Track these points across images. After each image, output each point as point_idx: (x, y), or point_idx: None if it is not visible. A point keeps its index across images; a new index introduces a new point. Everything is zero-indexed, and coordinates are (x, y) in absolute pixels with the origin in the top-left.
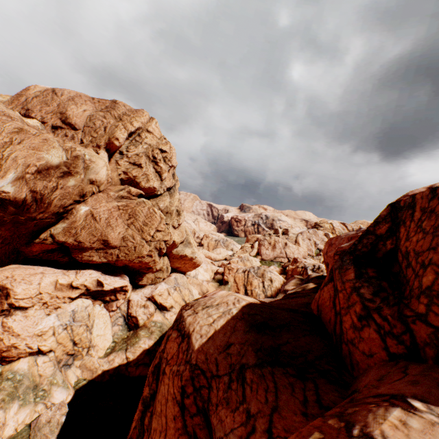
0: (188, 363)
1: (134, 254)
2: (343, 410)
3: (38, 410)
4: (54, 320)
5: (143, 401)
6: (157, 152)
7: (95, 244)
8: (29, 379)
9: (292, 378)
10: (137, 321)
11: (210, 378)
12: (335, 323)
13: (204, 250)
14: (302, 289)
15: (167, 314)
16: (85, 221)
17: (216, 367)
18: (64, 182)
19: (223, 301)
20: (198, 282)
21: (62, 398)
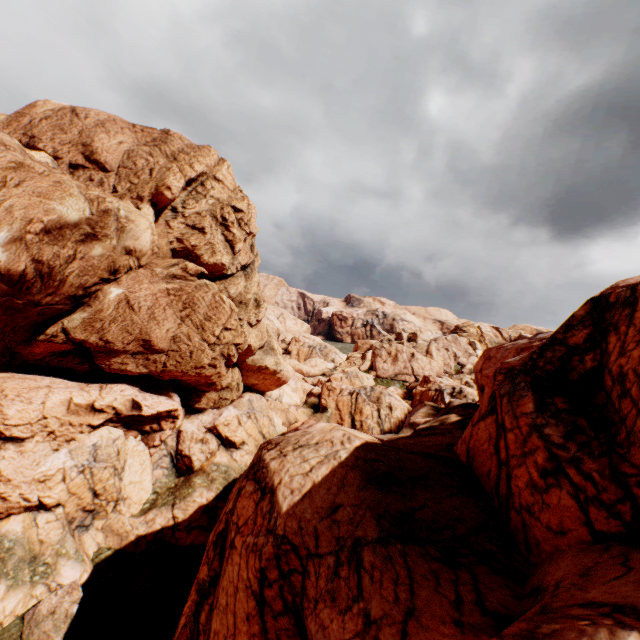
0: (272, 533)
1: (189, 362)
2: (533, 627)
3: (36, 594)
4: (65, 459)
5: (198, 587)
6: (228, 211)
7: (131, 346)
8: (23, 547)
9: (436, 563)
10: (191, 462)
11: (306, 558)
12: (499, 478)
13: (293, 360)
14: (440, 422)
15: (235, 453)
16: (116, 310)
17: (315, 541)
18: (86, 249)
19: (325, 438)
20: (283, 408)
21: (74, 577)
